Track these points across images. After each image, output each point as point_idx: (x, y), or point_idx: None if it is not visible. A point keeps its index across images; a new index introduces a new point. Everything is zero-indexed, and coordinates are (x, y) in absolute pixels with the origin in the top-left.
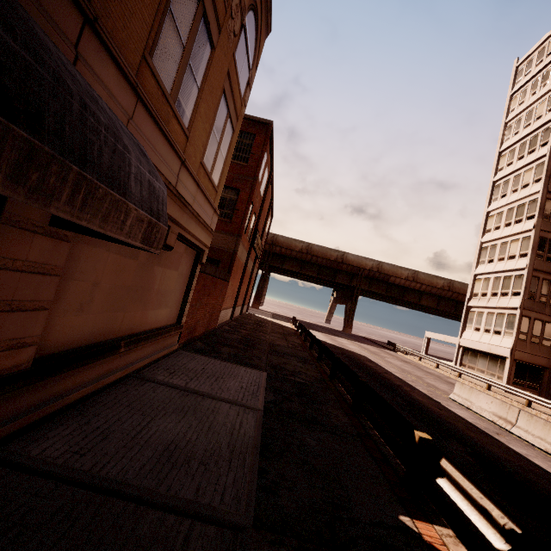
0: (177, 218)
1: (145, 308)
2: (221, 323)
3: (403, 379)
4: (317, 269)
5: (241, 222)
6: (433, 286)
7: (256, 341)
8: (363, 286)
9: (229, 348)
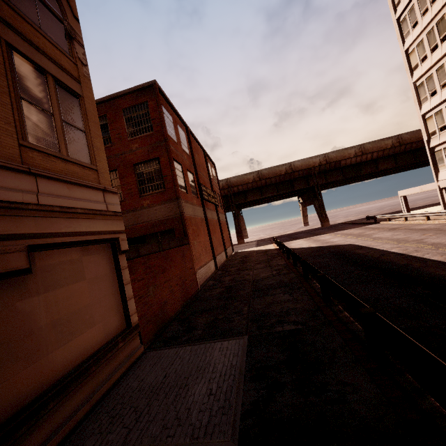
0: (4, 230)
1: (37, 358)
2: (206, 279)
3: (404, 253)
4: (274, 188)
5: (173, 185)
6: (383, 149)
7: (238, 286)
8: (320, 181)
9: (207, 314)
